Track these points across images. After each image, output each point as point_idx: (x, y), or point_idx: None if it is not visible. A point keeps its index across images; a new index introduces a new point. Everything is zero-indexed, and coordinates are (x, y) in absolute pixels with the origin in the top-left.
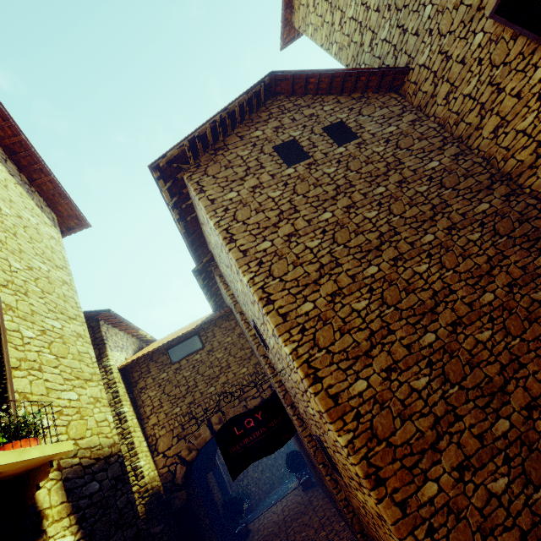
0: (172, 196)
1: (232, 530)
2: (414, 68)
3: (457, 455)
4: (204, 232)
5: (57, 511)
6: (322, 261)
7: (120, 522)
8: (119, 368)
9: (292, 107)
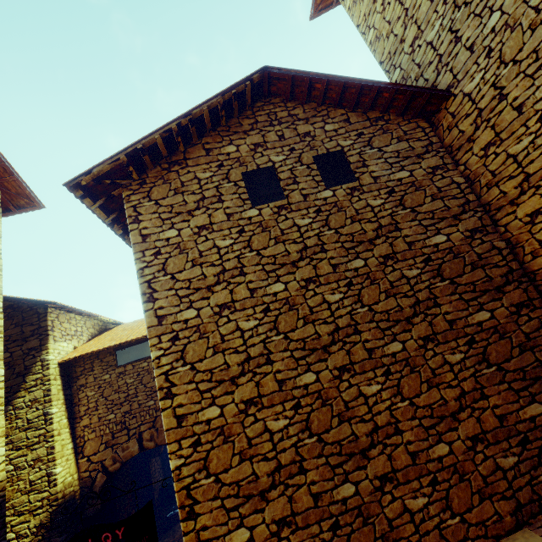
0: (109, 212)
1: (164, 513)
2: (457, 94)
3: None
4: None
5: None
6: (250, 352)
7: None
8: (60, 362)
9: (286, 118)
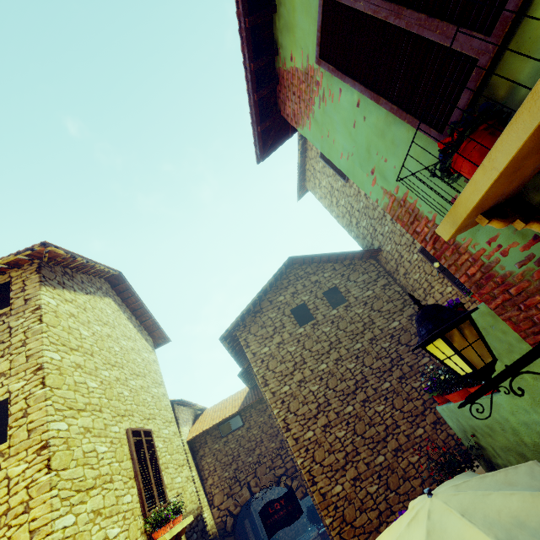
0: (228, 343)
1: None
2: (384, 250)
3: None
4: None
5: None
6: (319, 401)
7: None
8: (187, 440)
9: (304, 275)
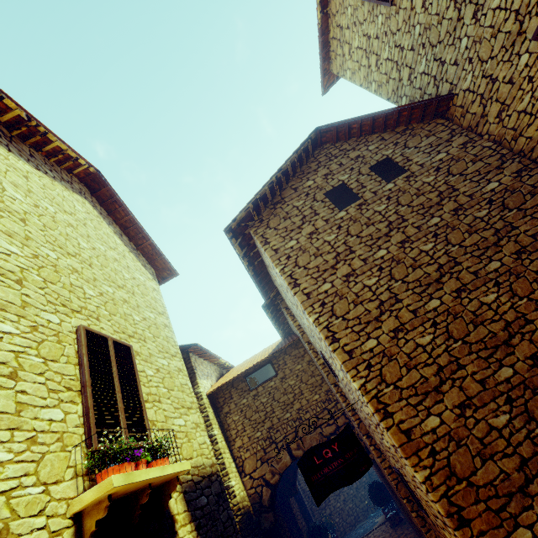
0: (241, 248)
1: None
2: (458, 93)
3: None
4: (269, 271)
5: (182, 518)
6: (381, 298)
7: (225, 534)
8: (207, 394)
9: (338, 153)
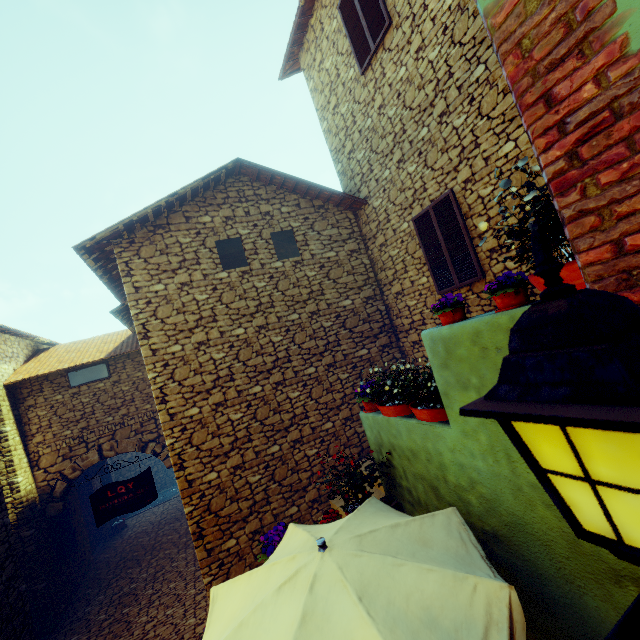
0: (97, 260)
1: (108, 524)
2: (370, 204)
3: (257, 525)
4: None
5: None
6: (220, 374)
7: None
8: (5, 384)
9: (252, 197)
